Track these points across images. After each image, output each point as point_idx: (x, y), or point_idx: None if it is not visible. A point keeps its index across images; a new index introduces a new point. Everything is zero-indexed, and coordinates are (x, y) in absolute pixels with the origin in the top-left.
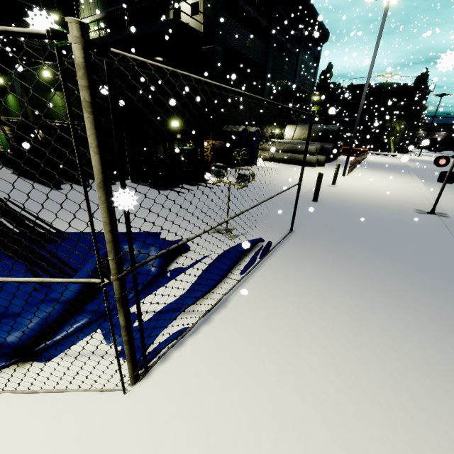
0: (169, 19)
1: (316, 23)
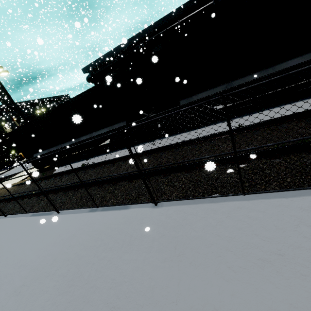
0: (1, 135)
1: (54, 100)
